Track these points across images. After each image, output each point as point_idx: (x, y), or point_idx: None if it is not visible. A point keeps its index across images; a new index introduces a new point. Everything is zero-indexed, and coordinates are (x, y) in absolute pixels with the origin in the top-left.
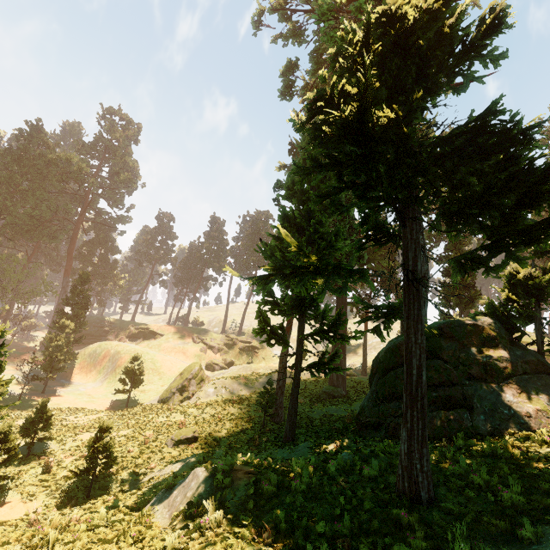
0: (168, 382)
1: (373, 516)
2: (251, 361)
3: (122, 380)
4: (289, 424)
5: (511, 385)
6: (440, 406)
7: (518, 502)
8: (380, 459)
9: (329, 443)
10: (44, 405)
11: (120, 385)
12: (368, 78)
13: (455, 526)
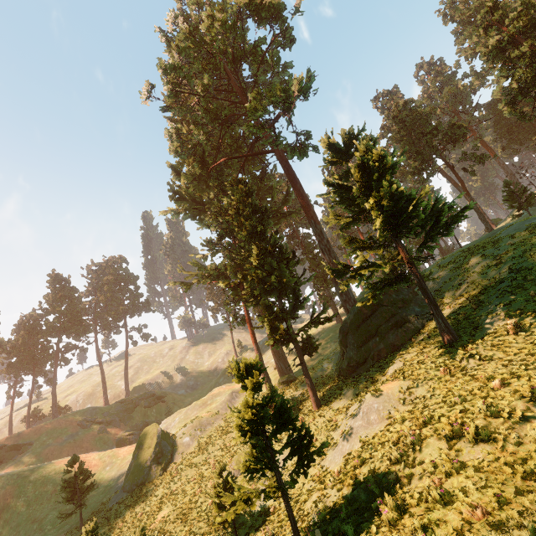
0: (101, 478)
1: (456, 348)
2: (169, 410)
3: (66, 499)
4: (314, 395)
5: (413, 304)
6: (395, 328)
7: (474, 322)
8: (410, 353)
9: (359, 380)
10: (94, 528)
11: (31, 525)
12: (425, 191)
13: (472, 336)
